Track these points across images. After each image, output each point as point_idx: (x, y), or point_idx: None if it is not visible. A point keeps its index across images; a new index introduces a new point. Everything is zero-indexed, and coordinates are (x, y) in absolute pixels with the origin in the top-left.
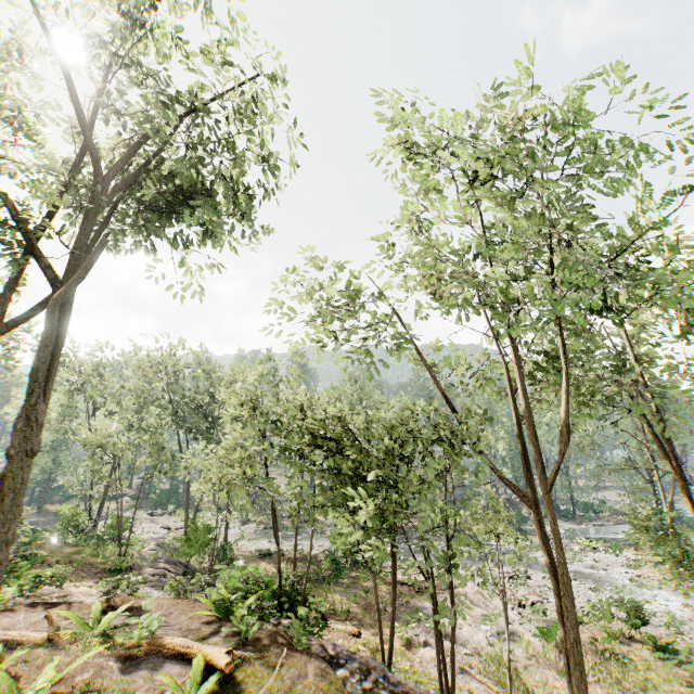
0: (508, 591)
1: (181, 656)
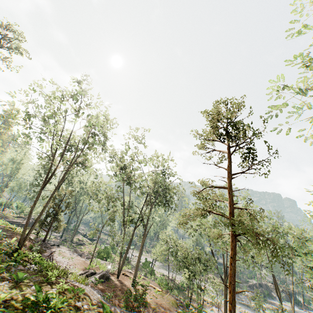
0: None
1: (153, 288)
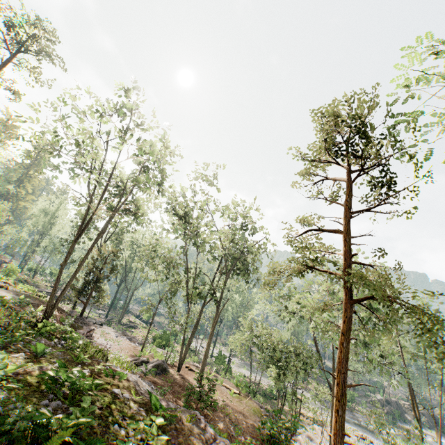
0: (353, 440)
1: (228, 389)
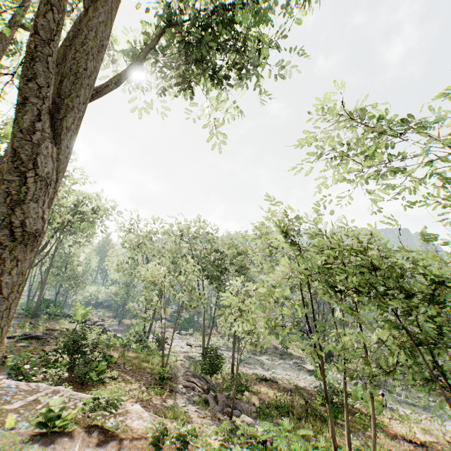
0: None
1: None
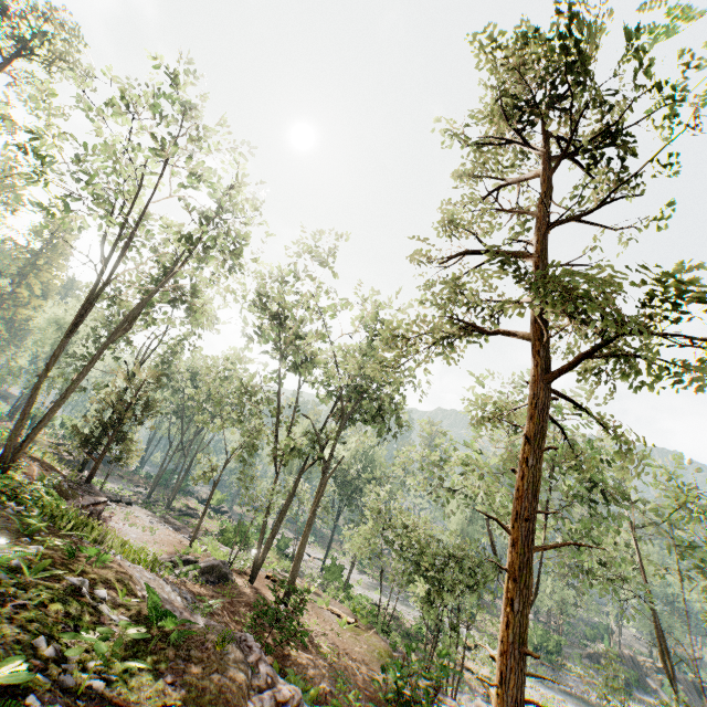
0: None
1: (338, 616)
